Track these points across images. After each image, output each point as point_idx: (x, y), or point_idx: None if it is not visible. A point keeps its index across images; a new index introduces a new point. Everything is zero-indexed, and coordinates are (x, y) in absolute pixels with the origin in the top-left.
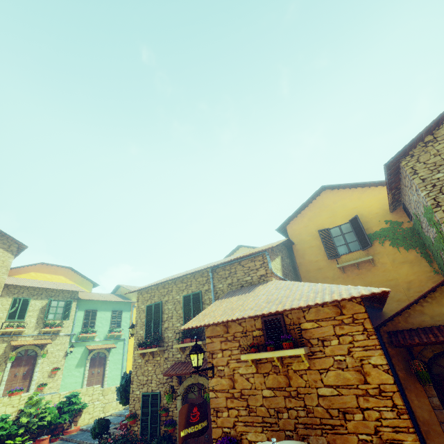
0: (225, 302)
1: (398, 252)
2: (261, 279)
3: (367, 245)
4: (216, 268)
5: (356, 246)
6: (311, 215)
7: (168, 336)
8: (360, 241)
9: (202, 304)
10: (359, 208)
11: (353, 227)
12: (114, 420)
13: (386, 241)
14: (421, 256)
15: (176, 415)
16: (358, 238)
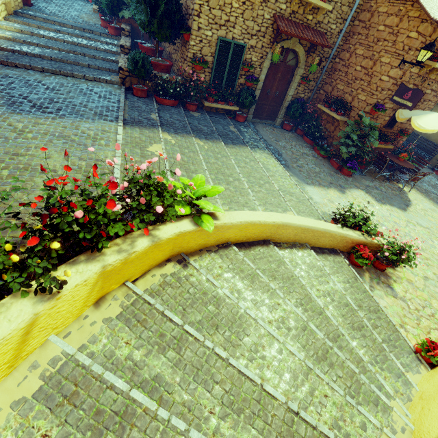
0: None
1: None
2: None
3: None
4: None
5: None
6: None
7: None
8: None
9: None
10: None
11: None
12: (41, 42)
13: None
14: None
15: (258, 73)
16: None
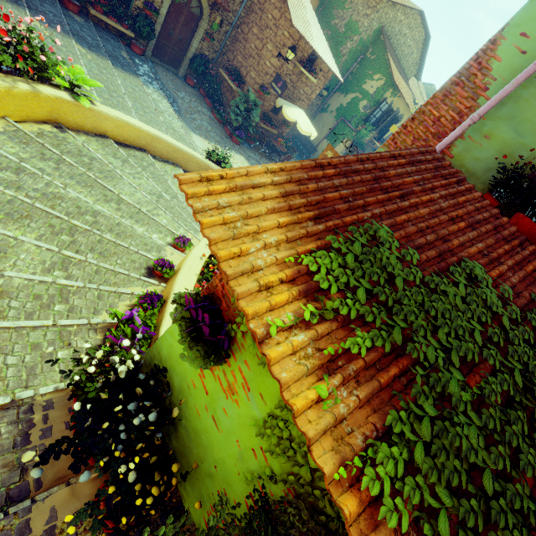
0: None
1: None
2: None
3: None
4: None
5: None
6: None
7: None
8: None
9: None
10: None
11: None
12: None
13: None
14: (316, 9)
15: (159, 5)
16: None
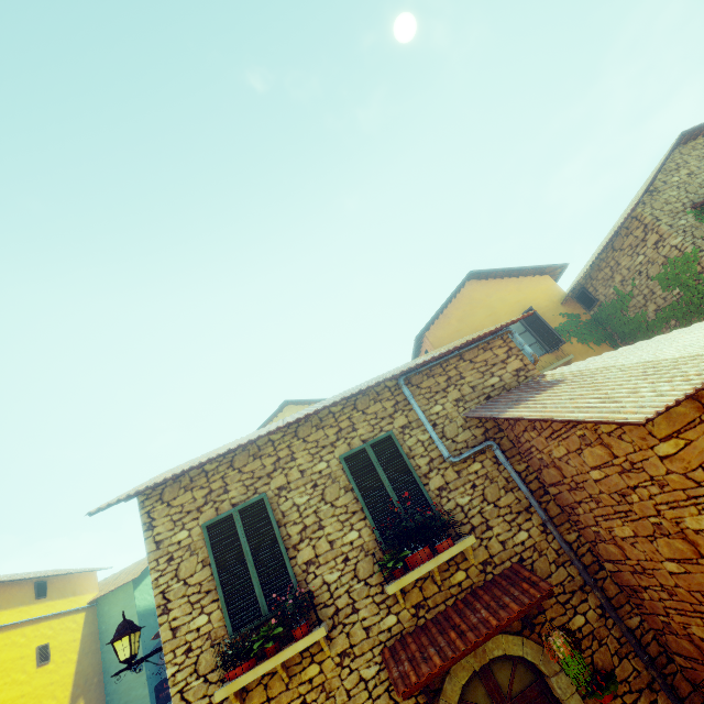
0: (553, 397)
1: (590, 350)
2: (519, 376)
3: (557, 343)
4: (414, 373)
5: (540, 349)
6: (460, 314)
7: (329, 583)
8: (544, 341)
9: (408, 459)
10: (524, 301)
11: (528, 325)
12: None
13: (572, 338)
14: (615, 349)
15: None
16: (540, 338)
